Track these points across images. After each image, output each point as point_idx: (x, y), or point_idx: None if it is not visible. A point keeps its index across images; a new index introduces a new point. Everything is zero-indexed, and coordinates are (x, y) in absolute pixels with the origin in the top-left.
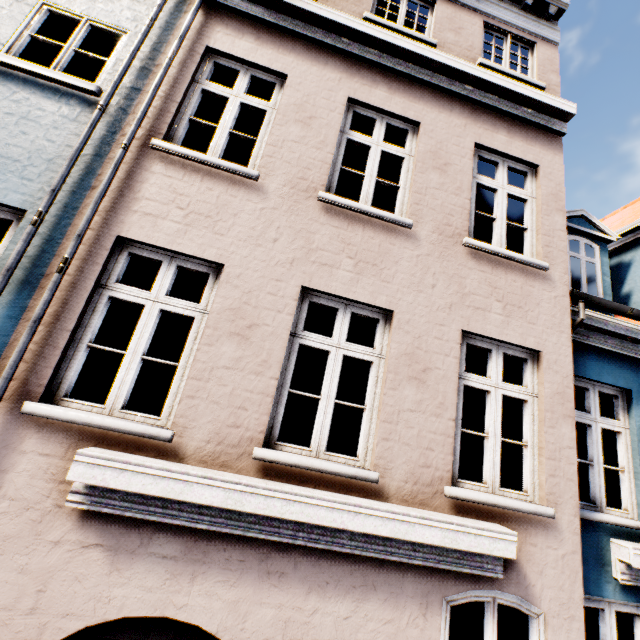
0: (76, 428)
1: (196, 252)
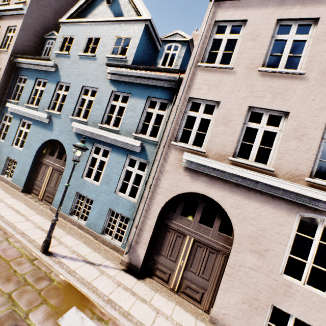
0: None
1: None
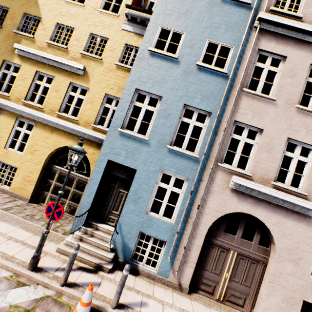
0: (228, 170)
1: (255, 125)
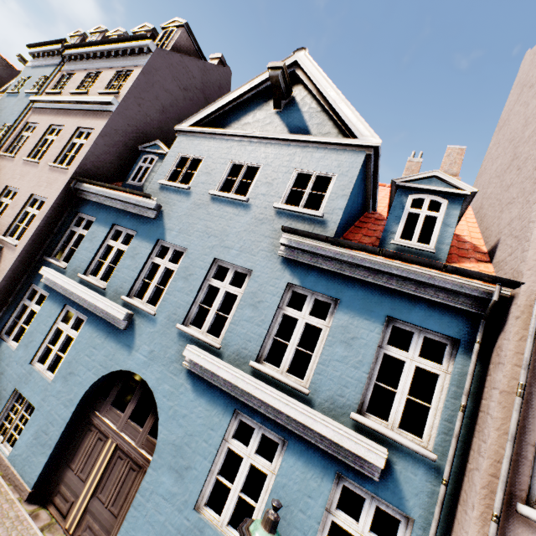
0: None
1: None
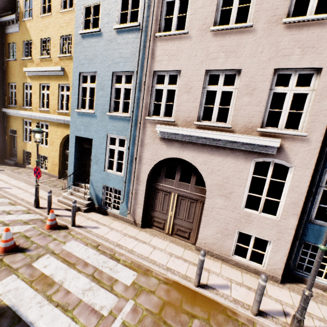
0: (155, 122)
1: (173, 69)
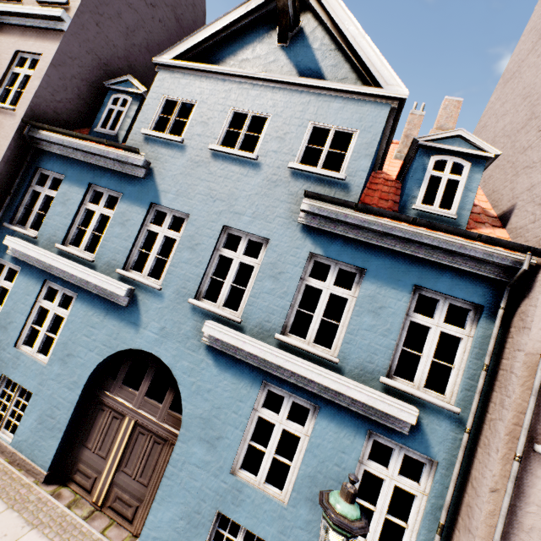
0: None
1: None
